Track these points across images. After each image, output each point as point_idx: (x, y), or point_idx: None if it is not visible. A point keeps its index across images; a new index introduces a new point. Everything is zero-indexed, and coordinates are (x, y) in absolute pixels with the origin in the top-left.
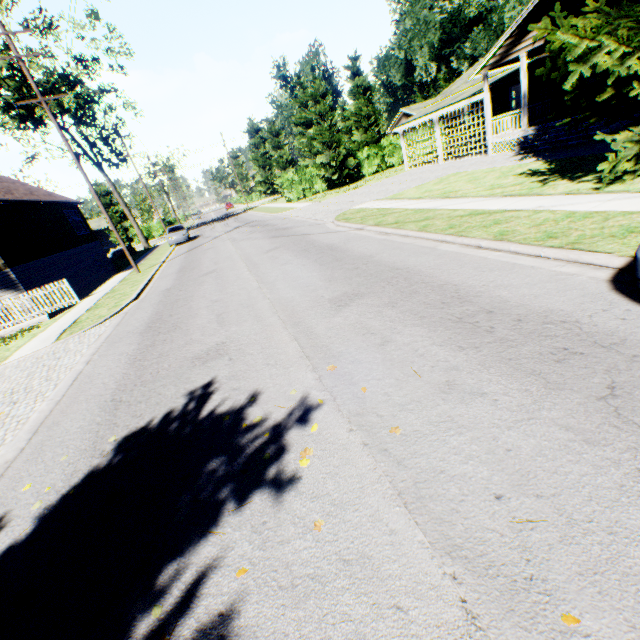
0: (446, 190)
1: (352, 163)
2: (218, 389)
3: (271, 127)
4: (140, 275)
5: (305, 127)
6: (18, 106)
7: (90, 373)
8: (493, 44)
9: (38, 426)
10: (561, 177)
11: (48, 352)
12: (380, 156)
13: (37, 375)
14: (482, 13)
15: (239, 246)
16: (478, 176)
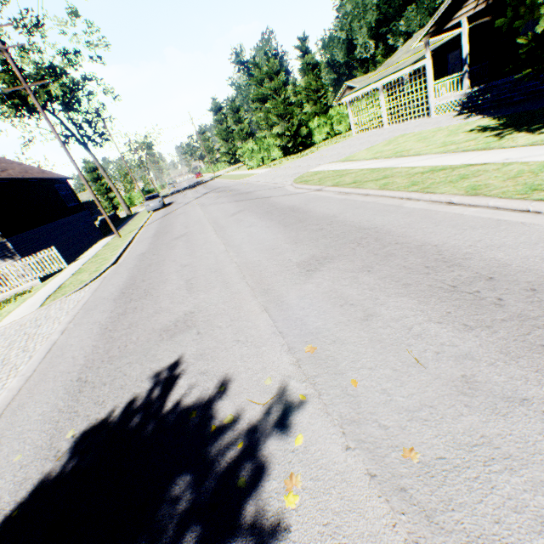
0: (397, 150)
1: (304, 132)
2: (185, 372)
3: (232, 104)
4: (120, 240)
5: (261, 102)
6: (13, 97)
7: (63, 344)
8: (425, 20)
9: (3, 409)
10: (517, 130)
11: (31, 319)
12: (329, 125)
13: (16, 344)
14: None
15: (207, 210)
16: (426, 135)
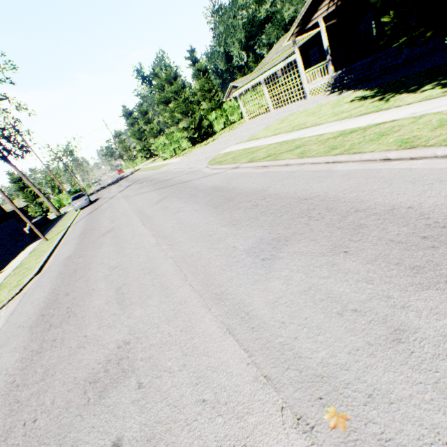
0: (293, 125)
1: (206, 123)
2: None
3: (140, 109)
4: (47, 243)
5: (165, 104)
6: None
7: None
8: (281, 33)
9: None
10: (396, 93)
11: None
12: (224, 116)
13: None
14: (269, 15)
15: (131, 201)
16: (313, 111)
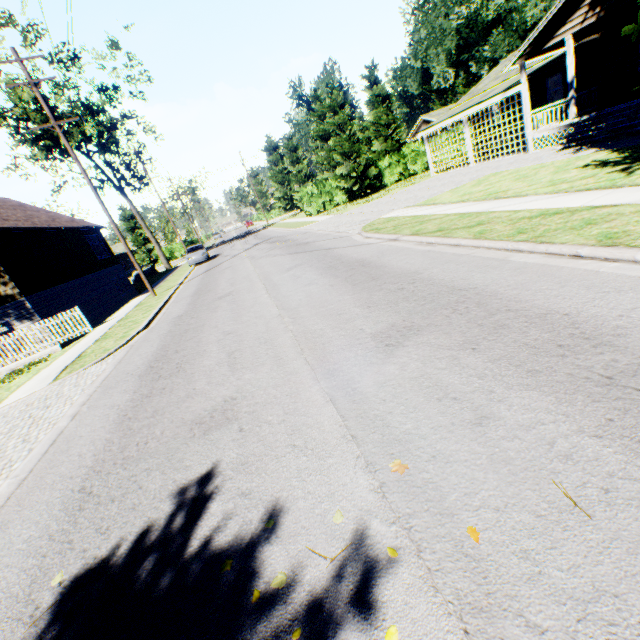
0: (490, 191)
1: (373, 172)
2: (219, 490)
3: (289, 143)
4: (155, 299)
5: (323, 140)
6: (45, 137)
7: (71, 435)
8: (515, 44)
9: None
10: None
11: (41, 396)
12: (402, 164)
13: (17, 431)
14: (501, 15)
15: (258, 264)
16: (526, 173)
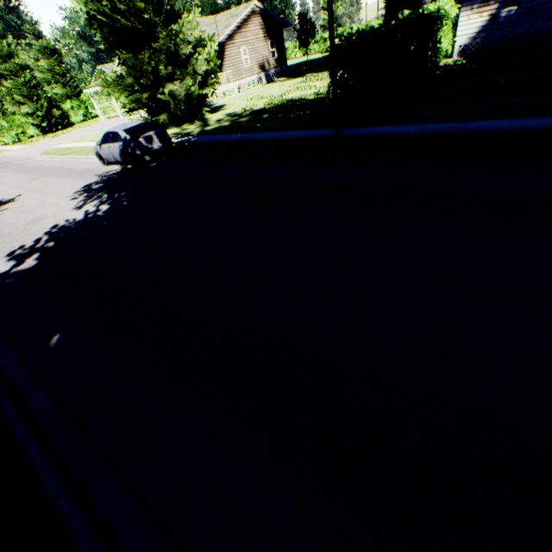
0: None
1: (58, 114)
2: None
3: None
4: None
5: (0, 77)
6: None
7: None
8: None
9: None
10: None
11: None
12: (84, 108)
13: None
14: None
15: None
16: None
